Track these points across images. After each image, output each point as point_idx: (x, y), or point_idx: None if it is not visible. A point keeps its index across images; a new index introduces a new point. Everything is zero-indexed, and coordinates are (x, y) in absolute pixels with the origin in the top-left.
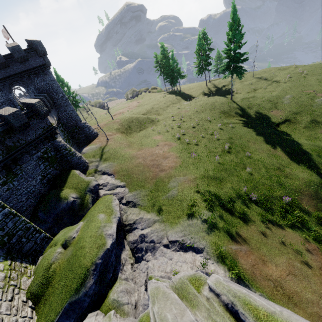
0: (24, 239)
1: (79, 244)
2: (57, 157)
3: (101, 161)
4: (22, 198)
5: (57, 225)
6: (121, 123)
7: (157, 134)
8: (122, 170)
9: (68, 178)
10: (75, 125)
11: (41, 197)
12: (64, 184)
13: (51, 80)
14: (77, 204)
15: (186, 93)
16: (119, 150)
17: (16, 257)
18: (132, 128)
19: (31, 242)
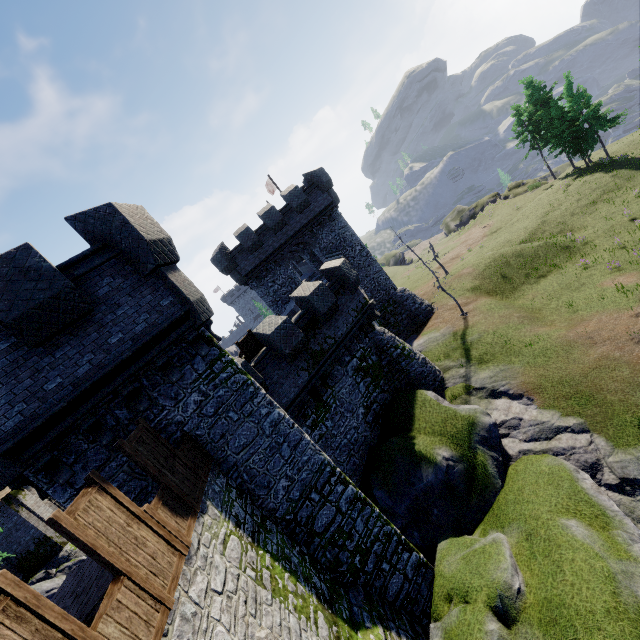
0: (385, 564)
1: (572, 633)
2: (381, 366)
3: (473, 365)
4: (341, 455)
5: (418, 526)
6: (477, 274)
7: (609, 272)
8: (552, 383)
9: (415, 409)
10: (387, 299)
11: (371, 454)
12: (410, 424)
13: (342, 226)
14: (458, 476)
15: (636, 157)
16: (510, 332)
17: (385, 616)
18: (512, 277)
19: (397, 573)
